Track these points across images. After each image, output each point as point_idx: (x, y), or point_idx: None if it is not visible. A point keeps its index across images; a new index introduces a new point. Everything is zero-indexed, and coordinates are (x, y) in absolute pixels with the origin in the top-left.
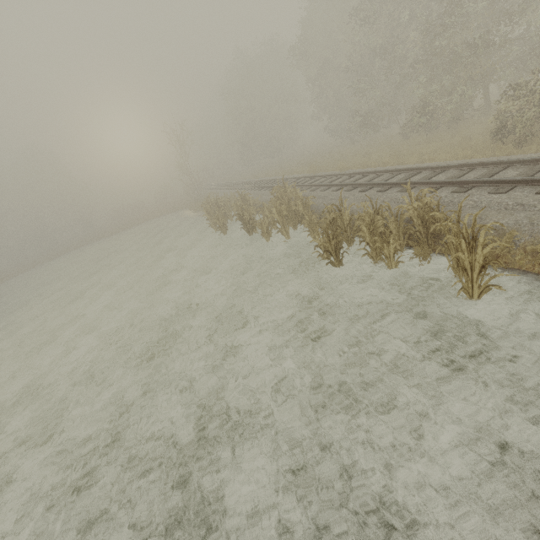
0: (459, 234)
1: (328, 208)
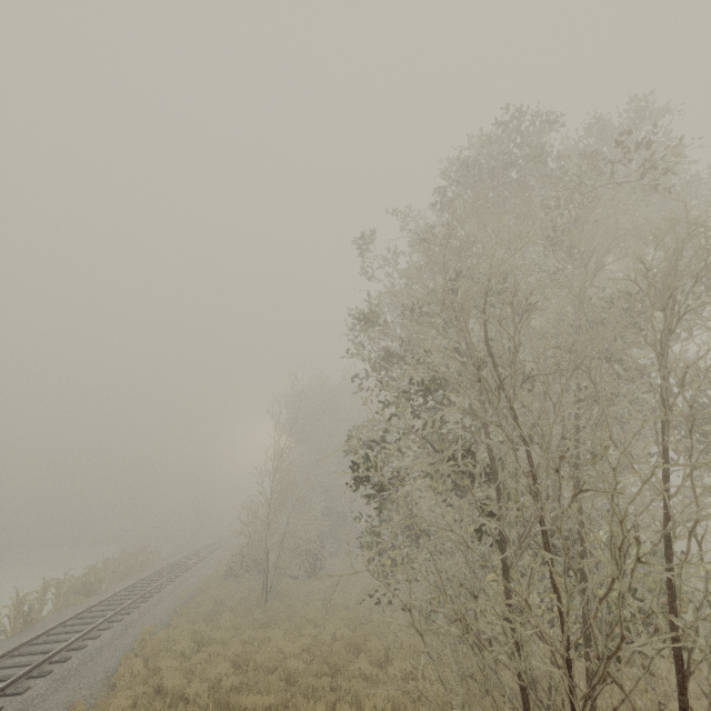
0: (59, 589)
1: (87, 568)
